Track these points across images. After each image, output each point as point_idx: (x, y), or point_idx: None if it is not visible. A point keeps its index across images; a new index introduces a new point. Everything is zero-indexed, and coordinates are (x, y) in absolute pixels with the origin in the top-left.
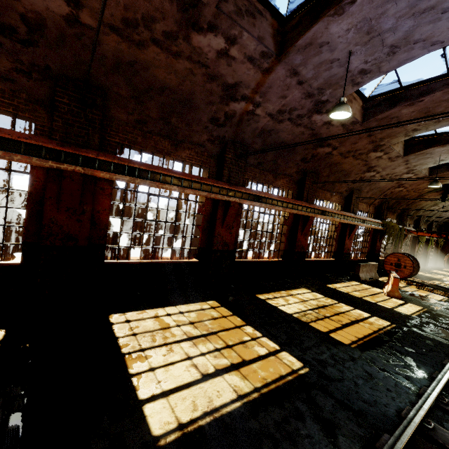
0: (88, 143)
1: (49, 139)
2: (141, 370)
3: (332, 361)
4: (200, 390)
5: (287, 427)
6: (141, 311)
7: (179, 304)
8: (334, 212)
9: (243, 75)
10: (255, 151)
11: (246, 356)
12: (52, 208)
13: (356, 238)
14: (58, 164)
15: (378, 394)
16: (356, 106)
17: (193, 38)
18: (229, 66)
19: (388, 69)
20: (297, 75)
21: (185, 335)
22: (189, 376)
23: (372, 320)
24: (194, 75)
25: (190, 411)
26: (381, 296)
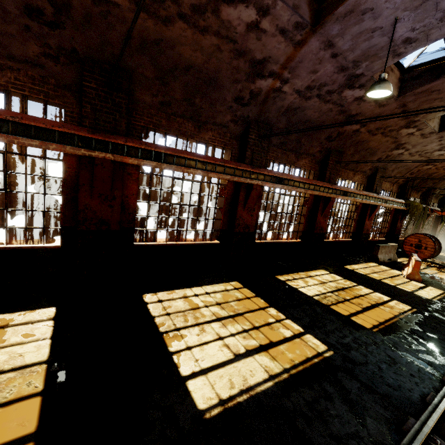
0: (116, 129)
1: (80, 126)
2: (179, 349)
3: (355, 345)
4: (234, 369)
5: (317, 407)
6: (170, 291)
7: (205, 285)
8: (356, 193)
9: (273, 49)
10: (278, 130)
11: (273, 337)
12: (86, 194)
13: (376, 218)
14: (90, 152)
15: (402, 379)
16: (392, 78)
17: (222, 11)
18: (258, 40)
19: (437, 36)
20: (332, 47)
21: (214, 316)
22: (222, 355)
23: (393, 304)
24: (221, 51)
25: (228, 388)
26: (400, 278)
